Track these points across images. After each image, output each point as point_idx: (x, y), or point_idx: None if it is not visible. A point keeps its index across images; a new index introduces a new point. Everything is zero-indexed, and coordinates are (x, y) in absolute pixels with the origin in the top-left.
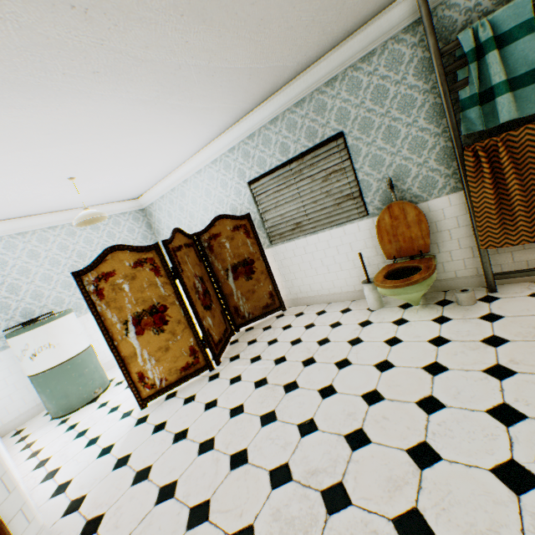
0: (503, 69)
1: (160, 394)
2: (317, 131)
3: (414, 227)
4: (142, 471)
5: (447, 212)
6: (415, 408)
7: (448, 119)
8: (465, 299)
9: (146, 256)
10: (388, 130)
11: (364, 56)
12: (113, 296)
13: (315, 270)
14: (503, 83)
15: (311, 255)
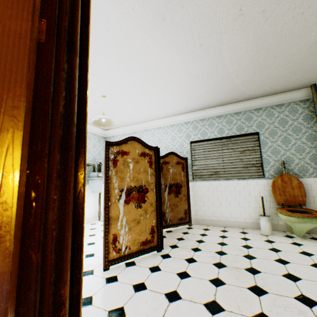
0: None
1: (122, 260)
2: (243, 128)
3: (296, 189)
4: None
5: (313, 187)
6: None
7: None
8: None
9: (148, 152)
10: (284, 138)
11: (277, 104)
12: (121, 168)
13: (220, 202)
14: None
15: (220, 192)
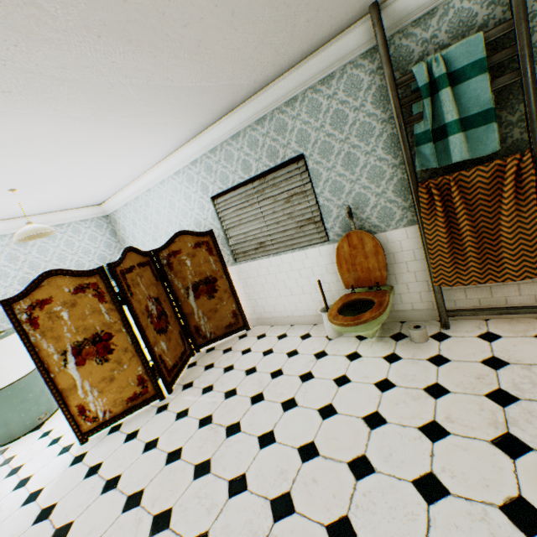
0: (456, 108)
1: (104, 428)
2: (278, 151)
3: (371, 258)
4: (62, 528)
5: (404, 244)
6: (345, 470)
7: (403, 152)
8: (417, 336)
9: (89, 281)
10: (347, 157)
11: (323, 78)
12: (49, 325)
13: (278, 291)
14: (455, 122)
15: (274, 276)
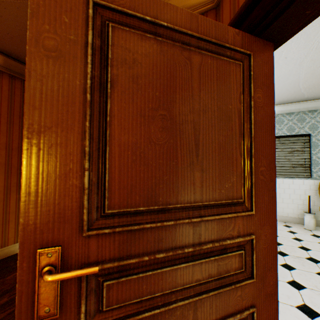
0: None
1: None
2: (294, 129)
3: None
4: None
5: None
6: None
7: None
8: None
9: None
10: None
11: None
12: None
13: None
14: None
15: None
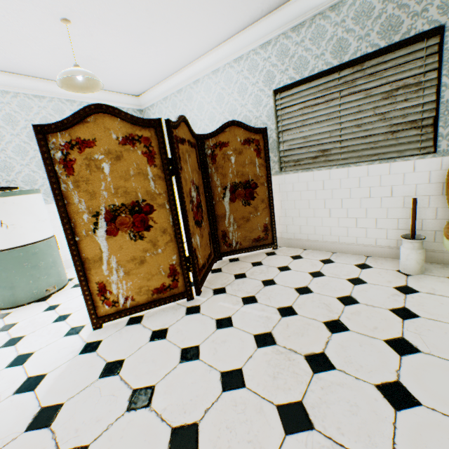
0: None
1: (122, 316)
2: (401, 23)
3: None
4: None
5: None
6: None
7: None
8: None
9: (141, 133)
10: None
11: None
12: (85, 174)
13: (328, 211)
14: None
15: (329, 192)
